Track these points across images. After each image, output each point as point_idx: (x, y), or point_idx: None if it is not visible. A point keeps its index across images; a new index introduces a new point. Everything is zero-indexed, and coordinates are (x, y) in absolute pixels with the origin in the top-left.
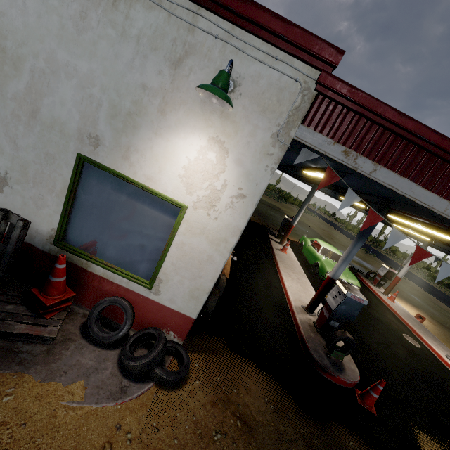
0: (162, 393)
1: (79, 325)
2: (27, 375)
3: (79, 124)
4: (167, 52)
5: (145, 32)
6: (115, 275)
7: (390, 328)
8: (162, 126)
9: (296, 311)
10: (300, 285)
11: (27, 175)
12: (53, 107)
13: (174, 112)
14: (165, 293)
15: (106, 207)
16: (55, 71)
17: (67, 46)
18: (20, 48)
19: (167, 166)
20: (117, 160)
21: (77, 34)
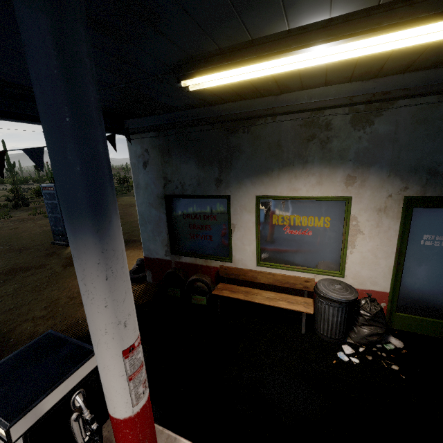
0: None
1: None
2: None
3: None
4: None
5: None
6: None
7: None
8: None
9: (158, 427)
10: None
11: None
12: None
13: None
14: None
15: None
16: None
17: None
18: None
19: None
20: None
21: None
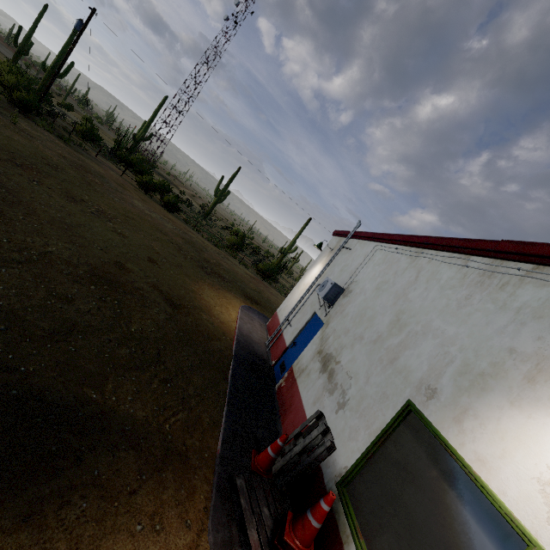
0: None
1: None
2: None
3: (423, 374)
4: None
5: (529, 304)
6: None
7: None
8: (524, 395)
9: None
10: None
11: (360, 406)
12: (409, 357)
13: None
14: None
15: (408, 472)
16: (426, 333)
17: (444, 316)
18: (409, 319)
19: (518, 454)
20: (445, 419)
21: (457, 309)
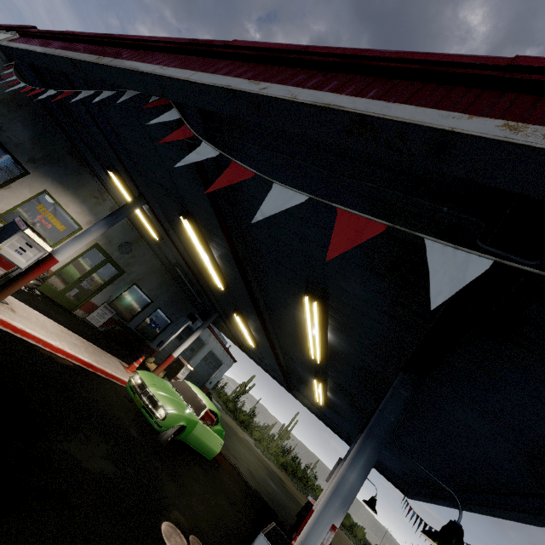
0: None
1: None
2: None
3: None
4: None
5: None
6: None
7: (157, 495)
8: None
9: None
10: (57, 333)
11: None
12: None
13: None
14: None
15: None
16: None
17: None
18: None
19: None
20: None
21: None
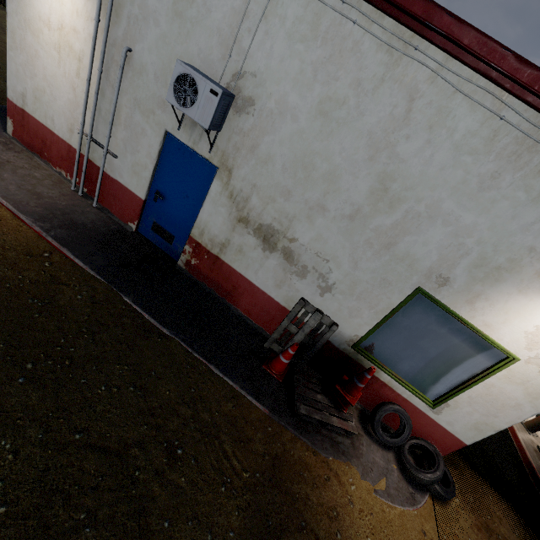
0: (437, 505)
1: (357, 419)
2: (352, 466)
3: (432, 264)
4: None
5: None
6: (400, 386)
7: None
8: (531, 286)
9: (516, 427)
10: None
11: (354, 290)
12: (412, 244)
13: None
14: (446, 416)
15: (420, 332)
16: (433, 216)
17: (459, 198)
18: (404, 191)
19: (515, 321)
20: (458, 301)
21: (478, 190)
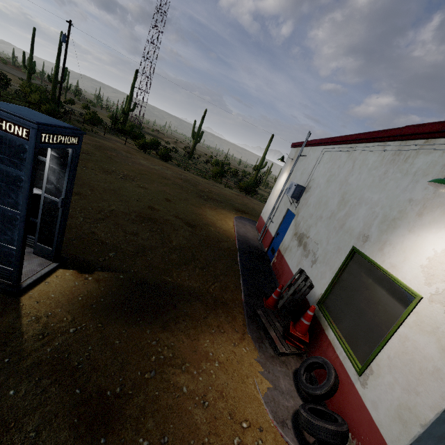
0: None
1: (297, 366)
2: (257, 352)
3: (360, 229)
4: (435, 174)
5: (421, 168)
6: (339, 345)
7: None
8: (416, 225)
9: None
10: None
11: (325, 258)
12: (352, 221)
13: (430, 213)
14: (371, 390)
15: (356, 285)
16: (361, 203)
17: (371, 189)
18: (350, 196)
19: (411, 257)
20: (374, 251)
21: (379, 182)
